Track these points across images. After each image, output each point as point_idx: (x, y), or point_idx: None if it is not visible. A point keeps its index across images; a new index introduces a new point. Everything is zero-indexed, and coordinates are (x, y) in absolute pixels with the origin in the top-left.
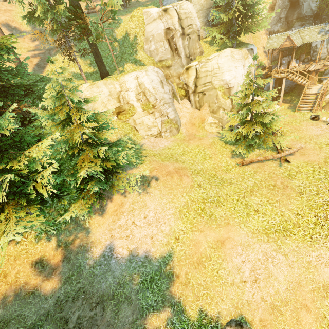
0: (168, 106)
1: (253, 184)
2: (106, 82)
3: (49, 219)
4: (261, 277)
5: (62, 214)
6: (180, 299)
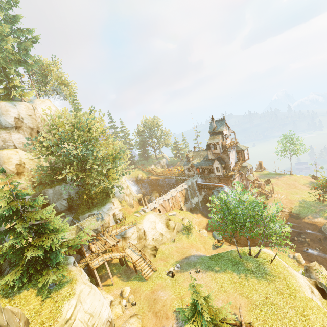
0: None
1: None
2: None
3: None
4: None
5: None
6: None
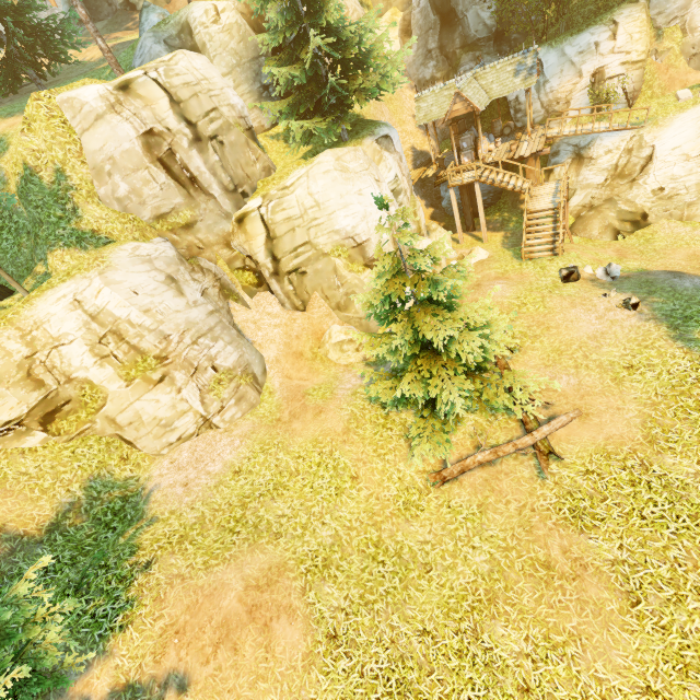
0: (209, 338)
1: (488, 566)
2: None
3: None
4: None
5: None
6: None
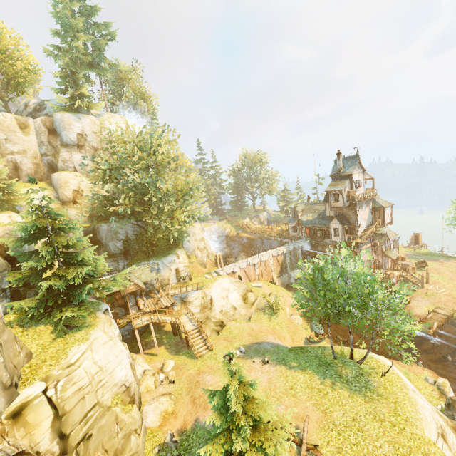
0: None
1: None
2: None
3: None
4: None
5: None
6: None
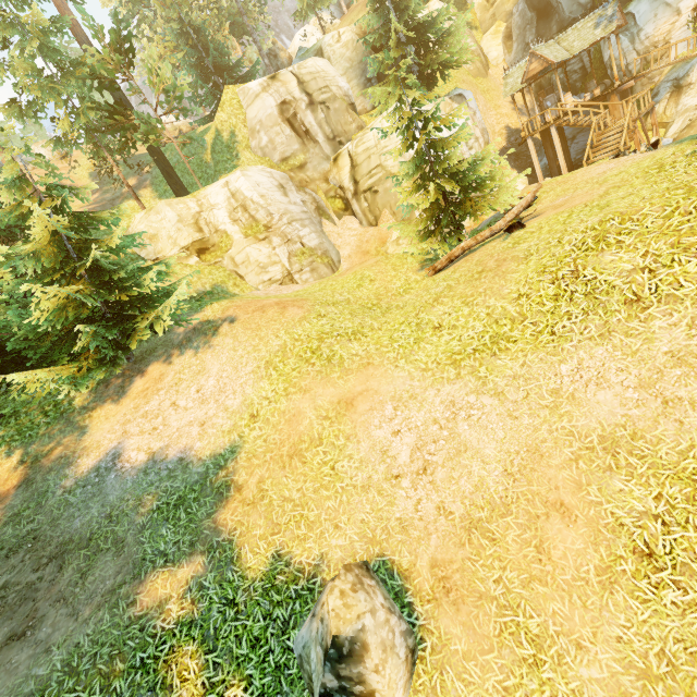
0: (300, 224)
1: (442, 289)
2: (171, 201)
3: (23, 422)
4: (440, 459)
5: (49, 410)
6: (233, 535)
